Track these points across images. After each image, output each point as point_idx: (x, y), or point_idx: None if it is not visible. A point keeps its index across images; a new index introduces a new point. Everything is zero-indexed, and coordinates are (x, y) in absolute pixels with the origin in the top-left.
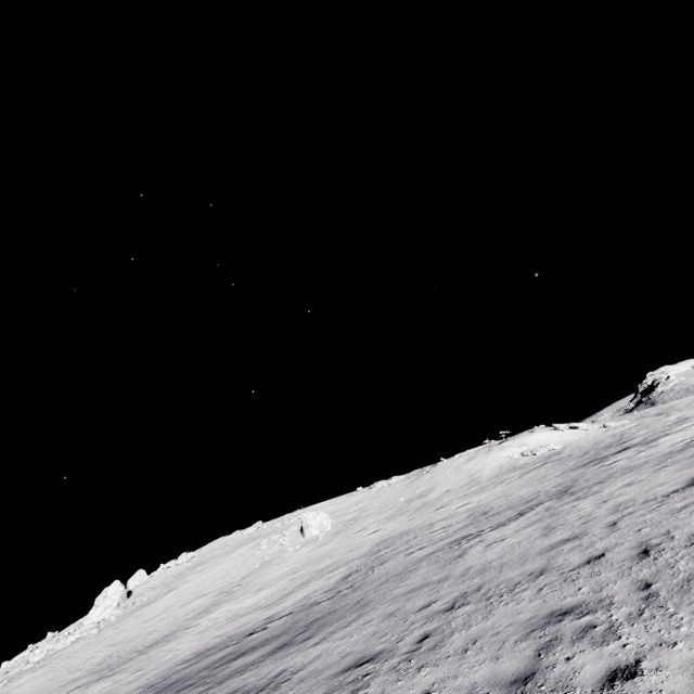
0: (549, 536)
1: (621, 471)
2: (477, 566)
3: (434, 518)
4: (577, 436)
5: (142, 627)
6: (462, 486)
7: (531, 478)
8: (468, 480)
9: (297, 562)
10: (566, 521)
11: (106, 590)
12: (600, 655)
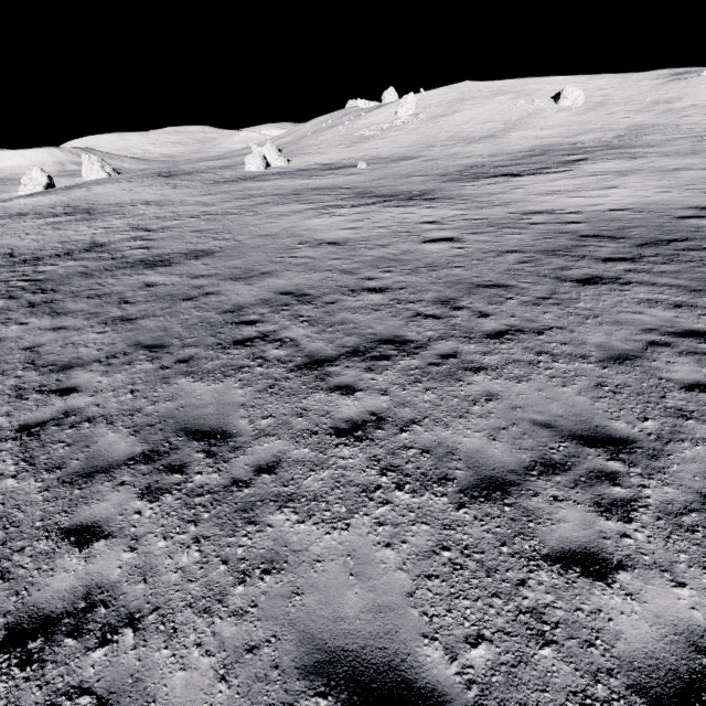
0: None
1: None
2: None
3: (679, 122)
4: None
5: (458, 128)
6: None
7: None
8: None
9: (561, 121)
10: None
11: (406, 98)
12: None
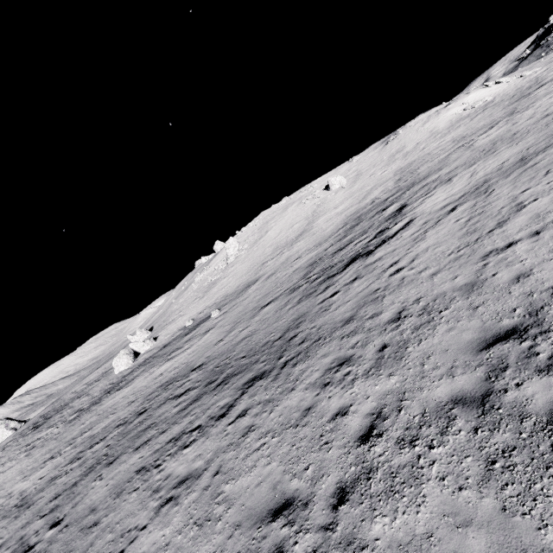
0: (516, 124)
1: (543, 95)
2: (487, 142)
3: (425, 153)
4: (502, 88)
5: (276, 240)
6: (427, 138)
7: (481, 118)
8: (430, 134)
9: (343, 196)
10: (522, 118)
11: (228, 242)
12: (552, 124)
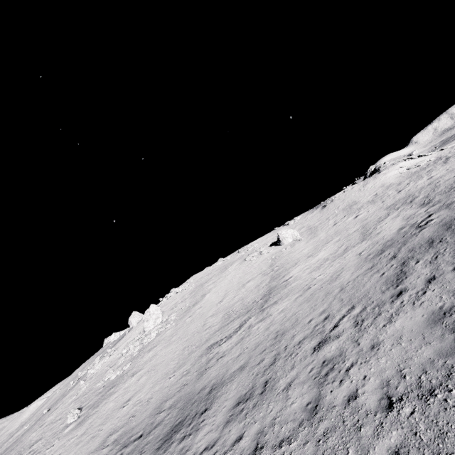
0: None
1: None
2: None
3: (417, 187)
4: (431, 156)
5: (222, 304)
6: (385, 189)
7: None
8: (385, 187)
9: (310, 245)
10: None
11: (148, 311)
12: None
